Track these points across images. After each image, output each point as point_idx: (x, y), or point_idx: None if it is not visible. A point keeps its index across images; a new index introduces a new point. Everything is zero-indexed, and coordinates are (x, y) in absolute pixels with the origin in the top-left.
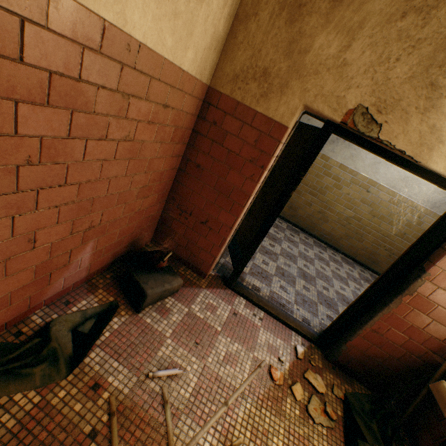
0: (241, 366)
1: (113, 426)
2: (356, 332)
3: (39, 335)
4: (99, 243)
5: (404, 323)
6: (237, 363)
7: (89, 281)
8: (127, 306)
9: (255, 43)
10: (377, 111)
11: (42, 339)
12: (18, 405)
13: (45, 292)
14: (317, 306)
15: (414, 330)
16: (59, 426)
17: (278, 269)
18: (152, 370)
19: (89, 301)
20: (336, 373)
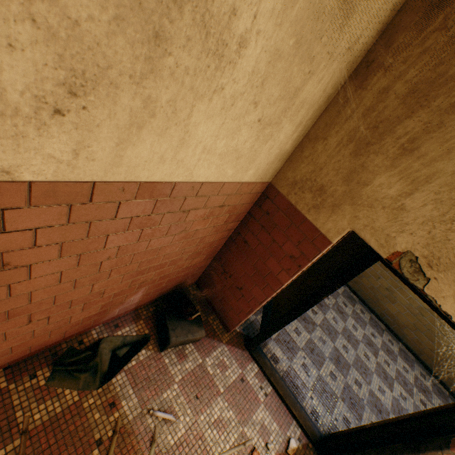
0: (227, 436)
1: (113, 442)
2: None
3: (92, 348)
4: (149, 288)
5: None
6: (225, 431)
7: (137, 310)
8: (155, 342)
9: (318, 161)
10: (427, 264)
11: (93, 351)
12: (65, 398)
13: (104, 317)
14: (336, 402)
15: None
16: (82, 425)
17: (309, 342)
18: (154, 407)
19: (131, 328)
20: None
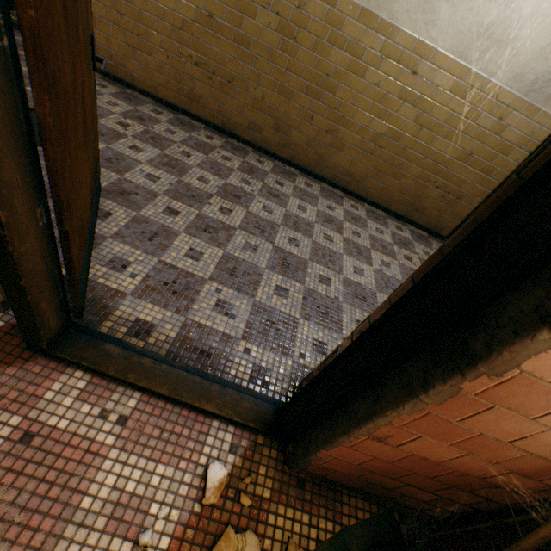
0: None
1: None
2: (337, 439)
3: None
4: None
5: (460, 431)
6: None
7: None
8: None
9: None
10: None
11: None
12: None
13: None
14: (297, 328)
15: (485, 443)
16: None
17: (224, 262)
18: None
19: None
20: (306, 497)
